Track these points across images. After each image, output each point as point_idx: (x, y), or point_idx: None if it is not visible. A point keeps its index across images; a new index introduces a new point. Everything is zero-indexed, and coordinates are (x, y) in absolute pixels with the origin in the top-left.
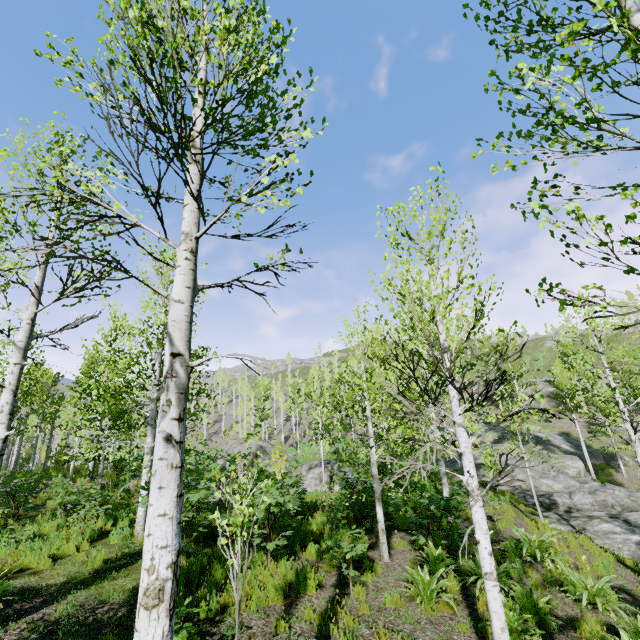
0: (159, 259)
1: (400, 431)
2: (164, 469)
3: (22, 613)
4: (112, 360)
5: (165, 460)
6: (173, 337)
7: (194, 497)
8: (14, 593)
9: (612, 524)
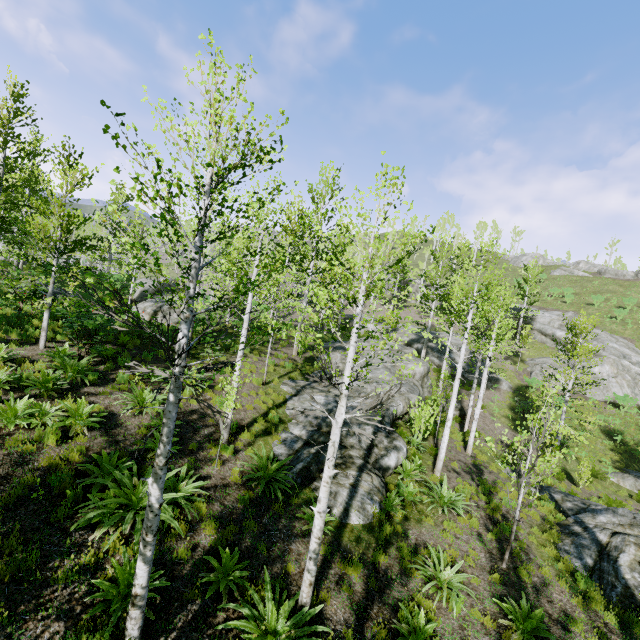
0: None
1: None
2: None
3: None
4: None
5: None
6: None
7: None
8: None
9: (326, 398)
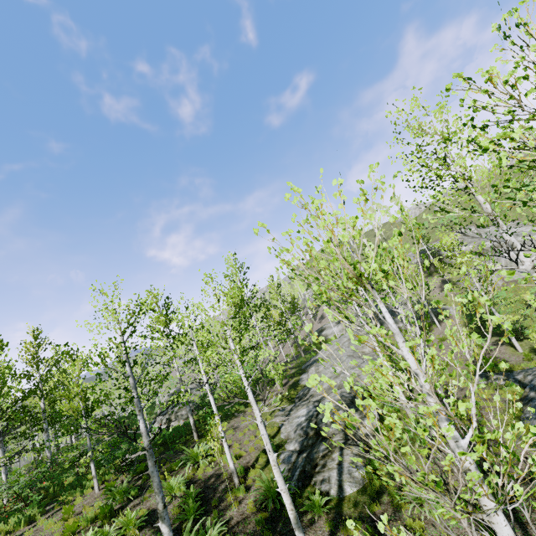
0: None
1: None
2: None
3: None
4: None
5: None
6: None
7: None
8: None
9: (307, 408)
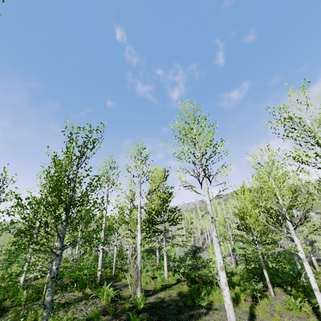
0: (198, 192)
1: (270, 236)
2: (216, 243)
3: (149, 295)
4: (150, 212)
5: (216, 241)
6: (210, 213)
7: (188, 263)
8: (142, 290)
9: None
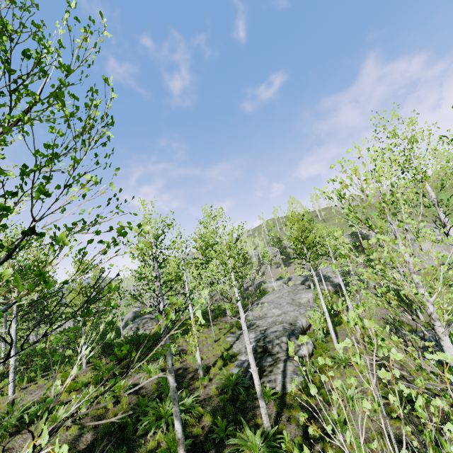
0: None
1: None
2: None
3: None
4: None
5: None
6: None
7: None
8: None
9: (255, 334)
